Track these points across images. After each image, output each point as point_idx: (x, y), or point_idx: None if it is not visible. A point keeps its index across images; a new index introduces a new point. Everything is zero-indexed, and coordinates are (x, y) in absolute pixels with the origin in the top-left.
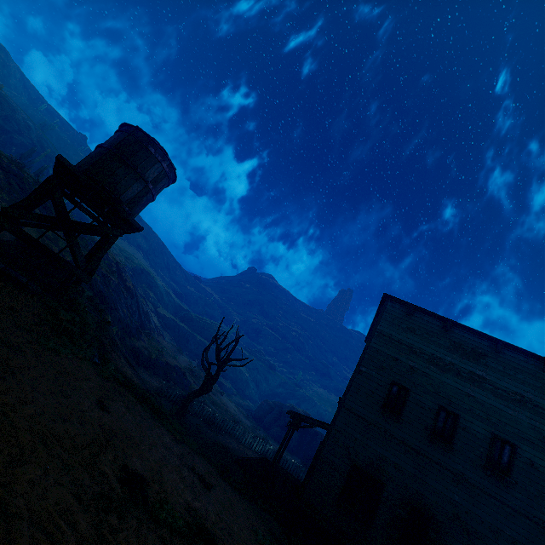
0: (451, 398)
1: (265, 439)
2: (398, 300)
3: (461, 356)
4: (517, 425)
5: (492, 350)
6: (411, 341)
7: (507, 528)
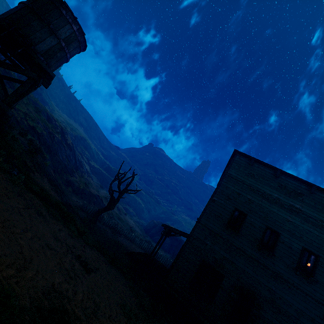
0: (276, 222)
1: (150, 242)
2: (244, 154)
3: (285, 194)
4: (321, 242)
5: (308, 191)
6: (251, 182)
7: (308, 311)
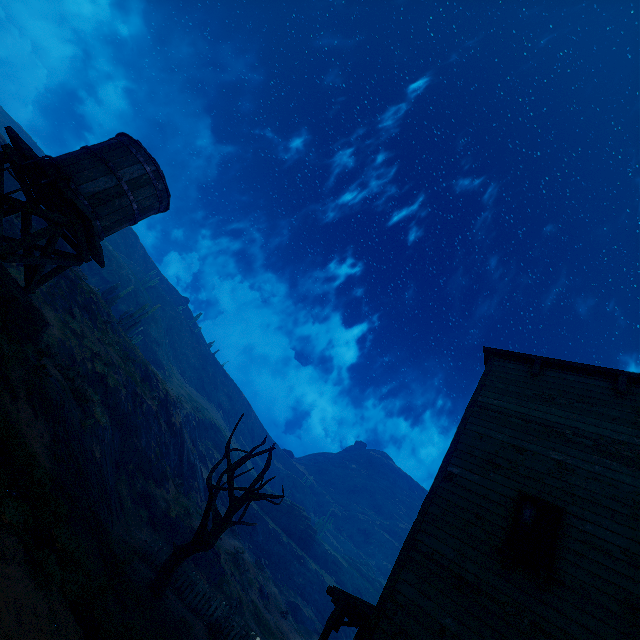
0: None
1: None
2: (511, 353)
3: None
4: None
5: None
6: (549, 415)
7: None
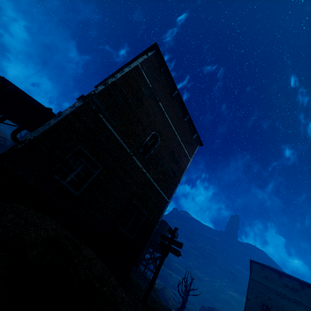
0: None
1: None
2: (256, 262)
3: (288, 290)
4: None
5: (301, 287)
6: (266, 283)
7: None
